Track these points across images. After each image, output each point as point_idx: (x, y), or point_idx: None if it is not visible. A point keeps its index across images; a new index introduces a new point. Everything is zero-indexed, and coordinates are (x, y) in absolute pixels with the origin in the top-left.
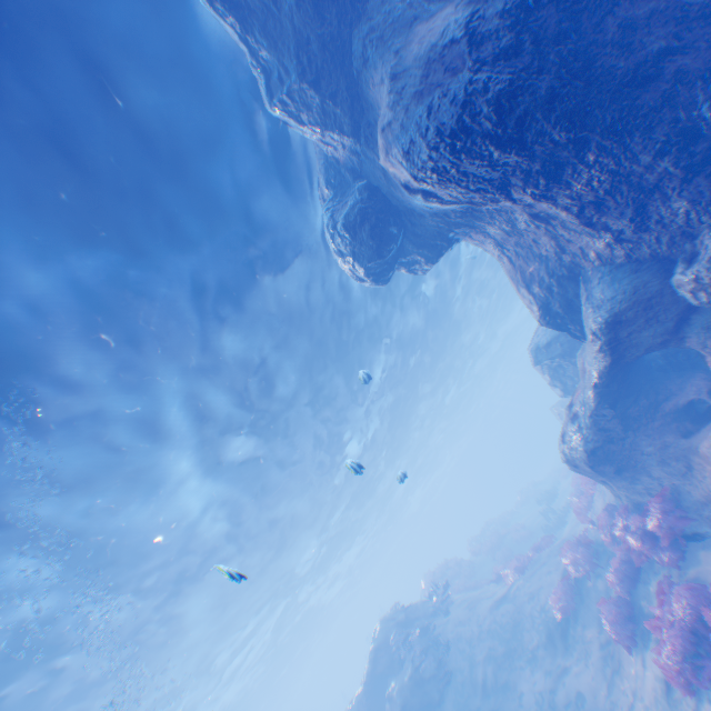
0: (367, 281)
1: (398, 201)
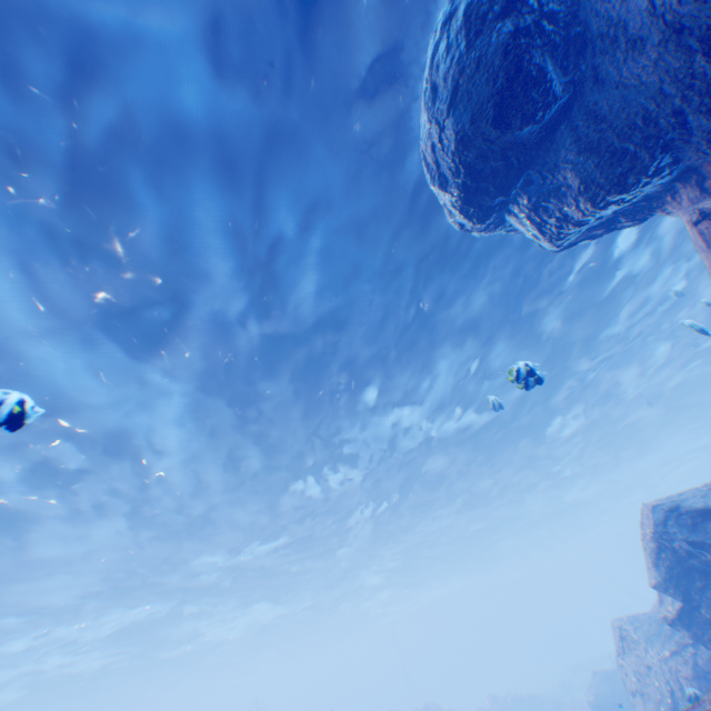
0: (449, 186)
1: (600, 3)
